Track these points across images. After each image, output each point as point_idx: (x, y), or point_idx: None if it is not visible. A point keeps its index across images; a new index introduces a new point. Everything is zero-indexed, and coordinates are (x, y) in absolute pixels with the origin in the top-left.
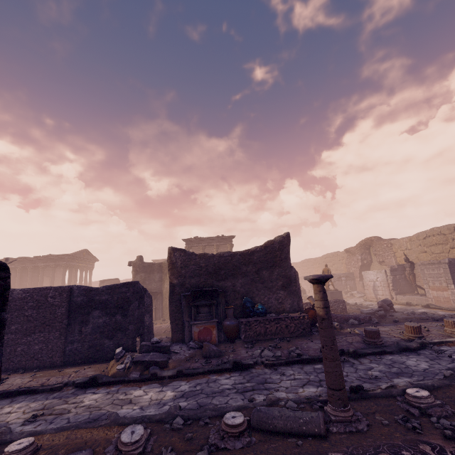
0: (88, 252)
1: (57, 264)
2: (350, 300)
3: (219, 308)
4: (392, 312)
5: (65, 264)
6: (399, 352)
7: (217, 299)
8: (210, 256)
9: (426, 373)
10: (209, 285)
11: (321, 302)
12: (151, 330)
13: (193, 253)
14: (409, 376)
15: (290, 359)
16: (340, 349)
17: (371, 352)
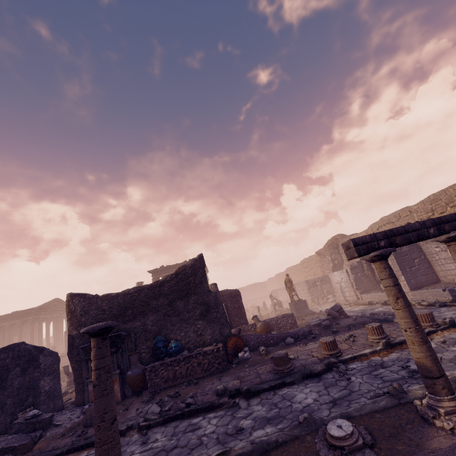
0: (60, 301)
1: (25, 321)
2: (323, 306)
3: (124, 356)
4: (342, 318)
5: (32, 318)
6: (302, 380)
7: (121, 345)
8: (114, 296)
9: (300, 414)
10: (114, 330)
11: (93, 362)
12: (57, 395)
13: (94, 296)
14: (278, 422)
15: (170, 414)
16: (235, 389)
17: (268, 387)
